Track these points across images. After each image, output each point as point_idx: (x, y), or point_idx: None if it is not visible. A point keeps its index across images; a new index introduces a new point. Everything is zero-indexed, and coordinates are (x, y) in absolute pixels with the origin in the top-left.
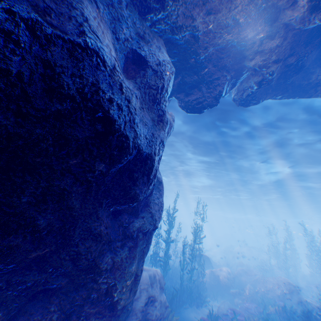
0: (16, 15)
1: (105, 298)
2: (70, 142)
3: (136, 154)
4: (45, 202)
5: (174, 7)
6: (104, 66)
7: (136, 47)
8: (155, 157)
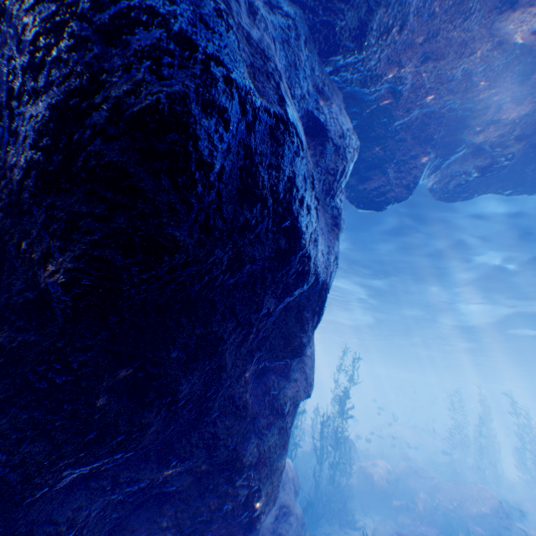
0: (233, 84)
1: (242, 511)
2: (245, 266)
3: (313, 282)
4: (195, 358)
5: (376, 48)
6: (301, 150)
7: (313, 107)
8: (329, 284)
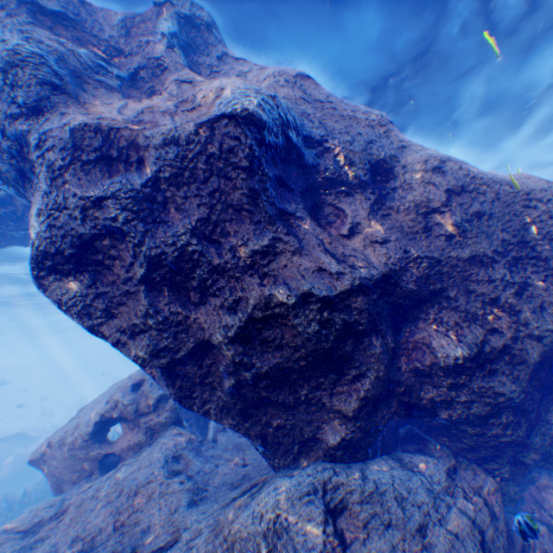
0: None
1: None
2: None
3: None
4: None
5: None
6: None
7: None
8: None
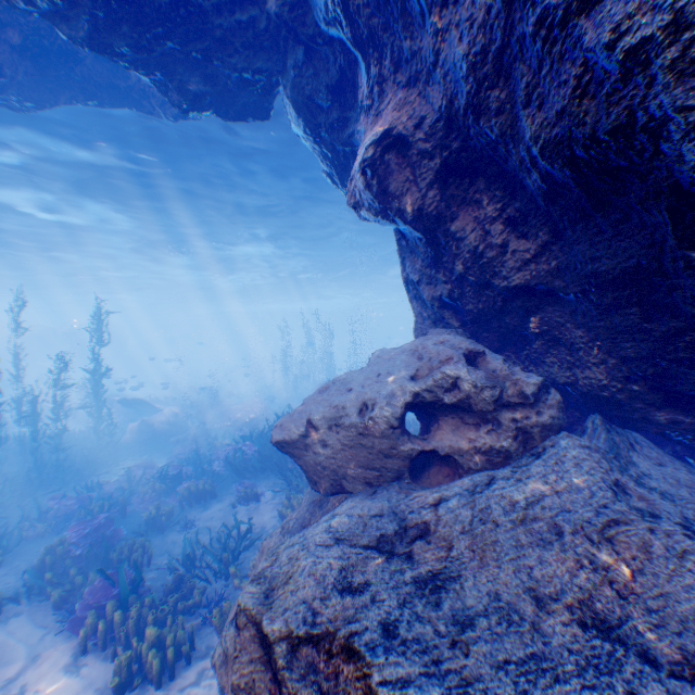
0: None
1: None
2: None
3: None
4: None
5: None
6: None
7: None
8: None
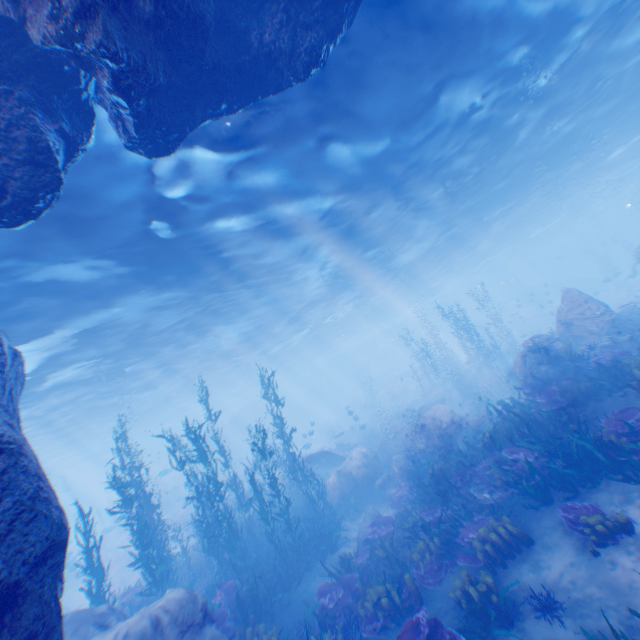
0: None
1: None
2: None
3: None
4: None
5: None
6: None
7: None
8: None
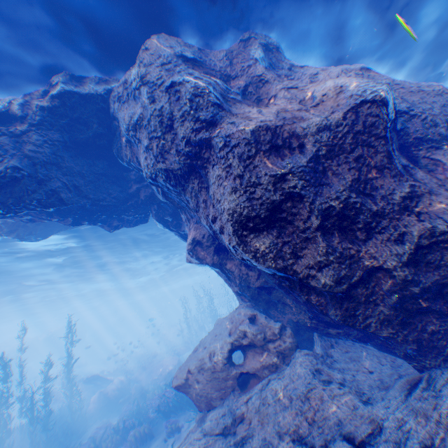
0: None
1: None
2: None
3: None
4: None
5: None
6: None
7: None
8: None
